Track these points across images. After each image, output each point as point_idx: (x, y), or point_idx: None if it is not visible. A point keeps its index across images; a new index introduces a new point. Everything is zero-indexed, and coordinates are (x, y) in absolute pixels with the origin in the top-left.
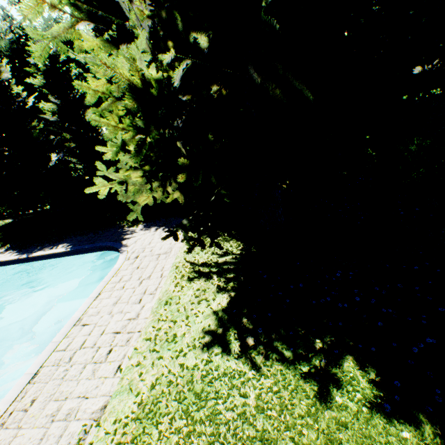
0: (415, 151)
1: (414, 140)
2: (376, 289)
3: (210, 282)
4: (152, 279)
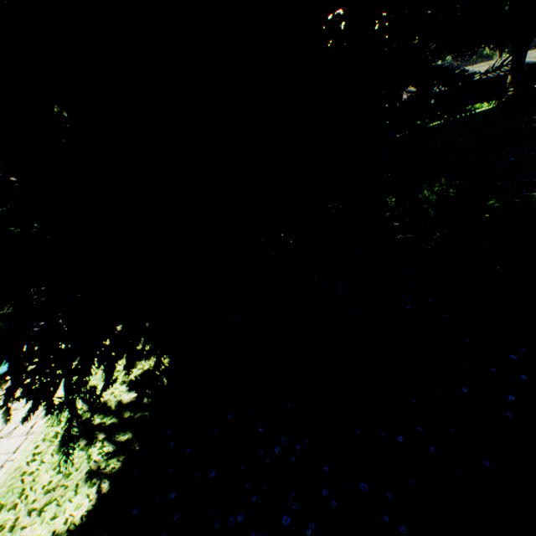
0: (436, 205)
1: (435, 187)
2: (326, 492)
3: (88, 452)
4: (12, 439)
